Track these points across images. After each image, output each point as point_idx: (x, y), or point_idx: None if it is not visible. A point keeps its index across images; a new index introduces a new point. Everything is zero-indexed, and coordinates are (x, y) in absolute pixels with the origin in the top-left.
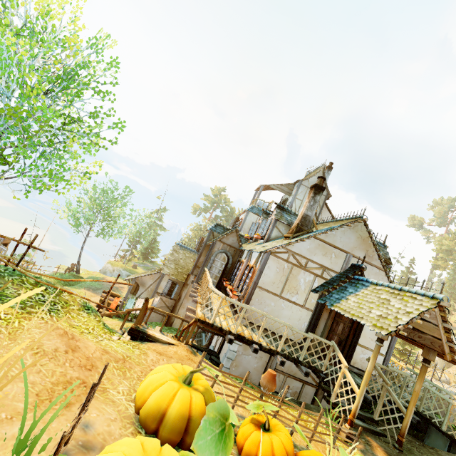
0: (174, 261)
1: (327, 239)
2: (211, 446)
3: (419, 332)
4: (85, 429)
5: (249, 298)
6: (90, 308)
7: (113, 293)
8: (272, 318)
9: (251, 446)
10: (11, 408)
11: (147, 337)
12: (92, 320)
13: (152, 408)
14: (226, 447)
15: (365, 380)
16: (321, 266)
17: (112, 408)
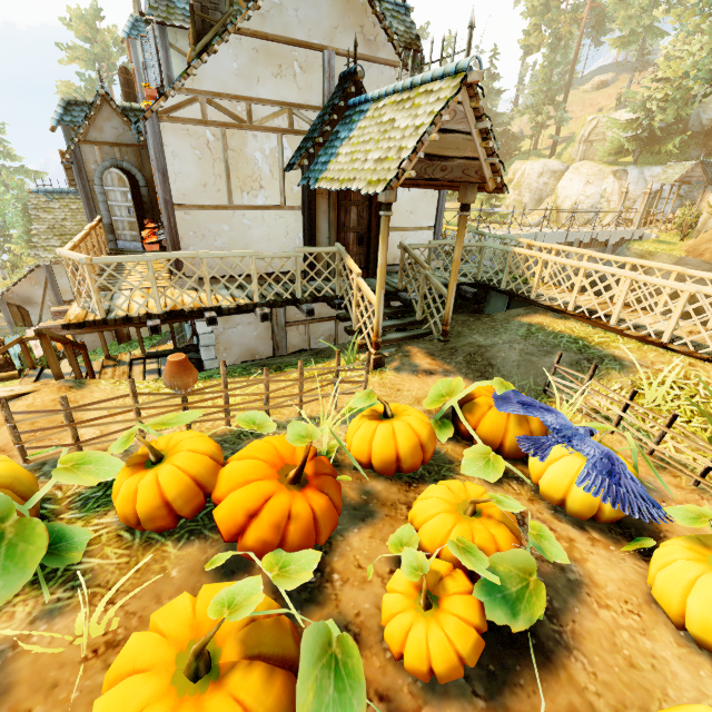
0: (53, 232)
1: (268, 25)
2: None
3: (441, 160)
4: None
5: (175, 238)
6: None
7: None
8: (214, 256)
9: (123, 505)
10: None
11: None
12: None
13: None
14: (18, 561)
15: (380, 282)
16: (282, 105)
17: None
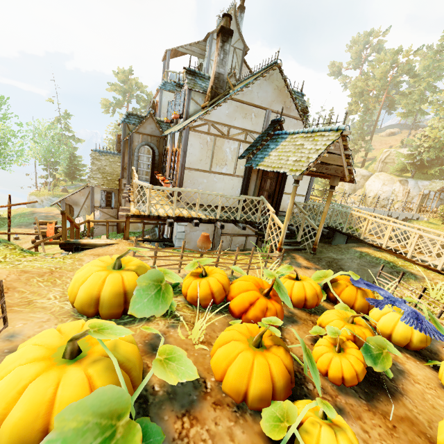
0: (99, 171)
1: (244, 98)
2: (150, 304)
3: (326, 165)
4: (11, 339)
5: (181, 182)
6: None
7: (47, 221)
8: (205, 193)
9: (193, 291)
10: None
11: (83, 246)
12: (1, 251)
13: (84, 299)
14: (166, 300)
15: (287, 217)
16: (243, 130)
17: (43, 313)
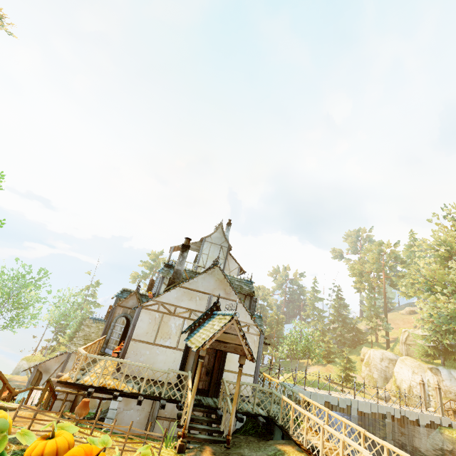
0: (84, 337)
1: (191, 286)
2: None
3: (224, 343)
4: None
5: (125, 352)
6: None
7: None
8: (132, 364)
9: (29, 451)
10: None
11: None
12: None
13: None
14: None
15: (192, 393)
16: (188, 309)
17: None
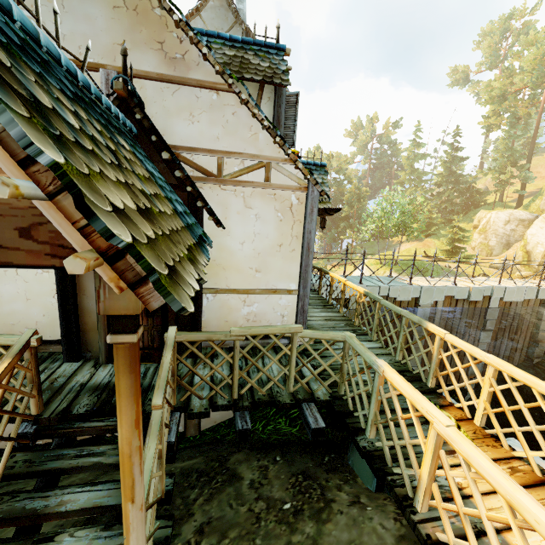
0: None
1: None
2: None
3: None
4: None
5: None
6: None
7: None
8: None
9: None
10: None
11: None
12: None
13: None
14: None
15: None
16: None
17: None
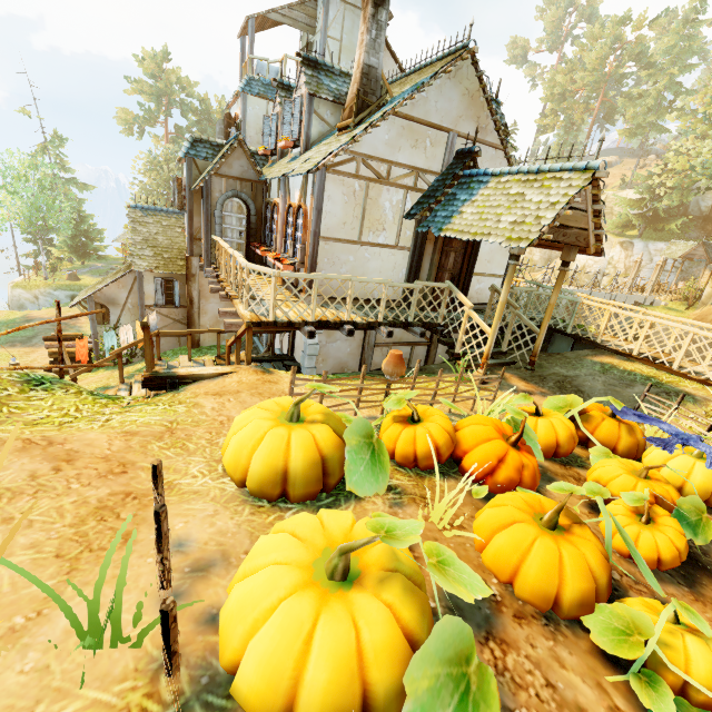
0: (147, 243)
1: (415, 111)
2: (369, 475)
3: (564, 228)
4: (181, 549)
5: (314, 262)
6: (43, 379)
7: (65, 334)
8: (361, 280)
9: (406, 446)
10: (25, 602)
11: (181, 380)
12: (64, 398)
13: (264, 474)
14: (383, 465)
15: (499, 315)
16: (413, 169)
17: (201, 501)
